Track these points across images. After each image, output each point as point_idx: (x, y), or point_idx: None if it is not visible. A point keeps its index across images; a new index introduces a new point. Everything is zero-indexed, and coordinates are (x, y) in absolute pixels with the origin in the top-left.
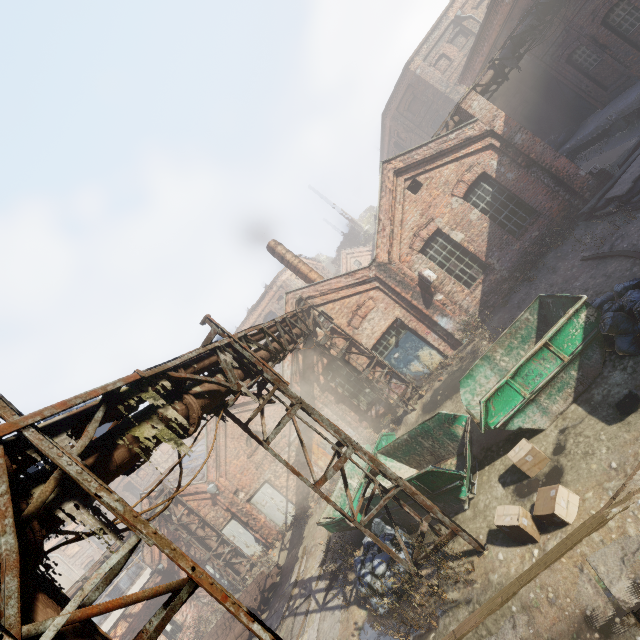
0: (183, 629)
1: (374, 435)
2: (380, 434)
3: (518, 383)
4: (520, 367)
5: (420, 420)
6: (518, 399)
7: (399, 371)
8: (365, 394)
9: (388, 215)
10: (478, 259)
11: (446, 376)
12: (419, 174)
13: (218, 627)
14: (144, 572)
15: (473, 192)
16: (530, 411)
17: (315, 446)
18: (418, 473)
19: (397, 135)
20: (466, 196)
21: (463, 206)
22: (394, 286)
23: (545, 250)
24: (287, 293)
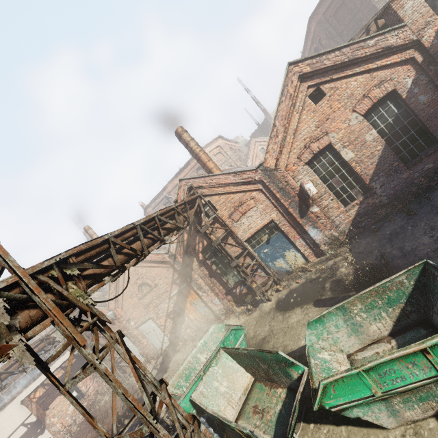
0: (85, 397)
1: (234, 308)
2: (230, 329)
3: (371, 378)
4: (380, 363)
5: (272, 313)
6: (366, 392)
7: (265, 264)
8: (234, 275)
9: (283, 122)
10: (362, 180)
11: (304, 281)
12: (324, 82)
13: (99, 412)
14: (67, 351)
15: (376, 110)
16: (376, 407)
17: (188, 304)
18: (236, 426)
19: (319, 41)
20: (367, 114)
21: (361, 124)
22: (275, 192)
23: (434, 185)
24: (181, 180)
